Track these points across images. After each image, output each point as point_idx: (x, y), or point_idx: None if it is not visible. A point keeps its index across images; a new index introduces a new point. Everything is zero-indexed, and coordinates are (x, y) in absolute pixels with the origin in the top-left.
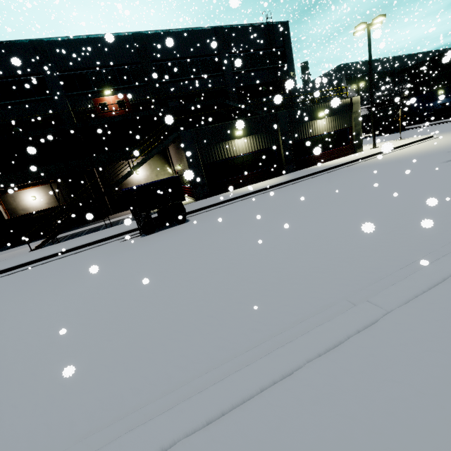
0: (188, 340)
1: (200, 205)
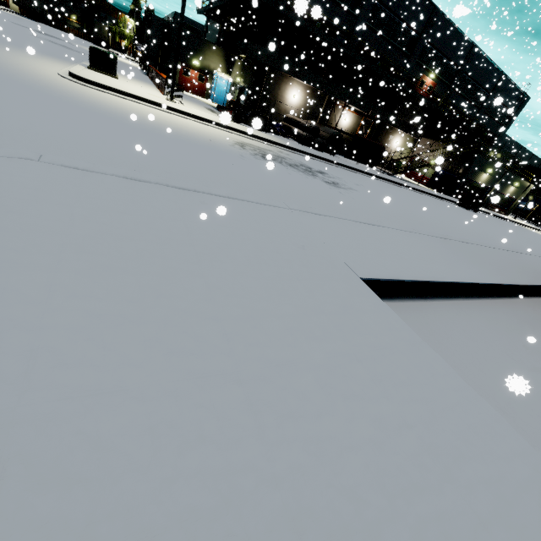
0: None
1: None
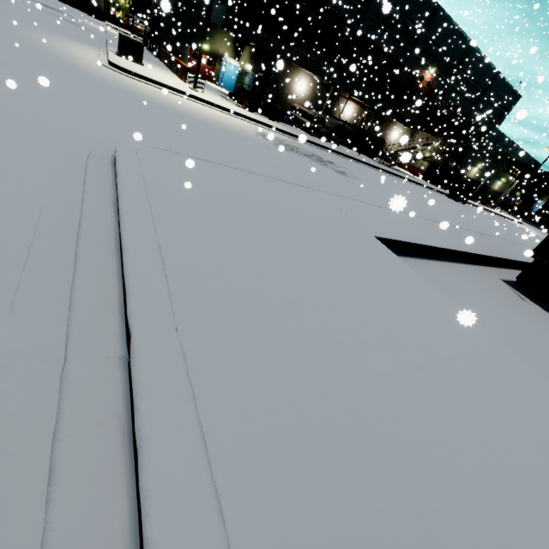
0: None
1: None
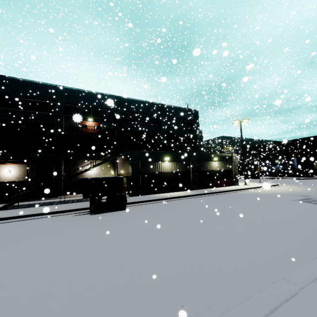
0: (150, 298)
1: (135, 199)
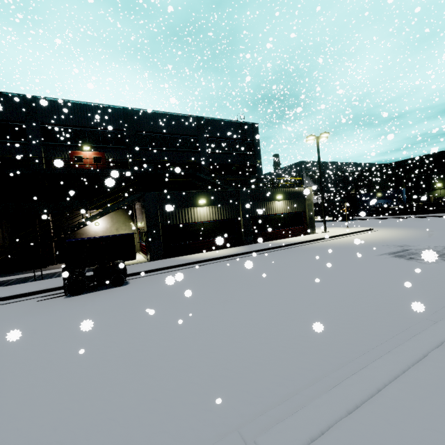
0: None
1: (148, 267)
